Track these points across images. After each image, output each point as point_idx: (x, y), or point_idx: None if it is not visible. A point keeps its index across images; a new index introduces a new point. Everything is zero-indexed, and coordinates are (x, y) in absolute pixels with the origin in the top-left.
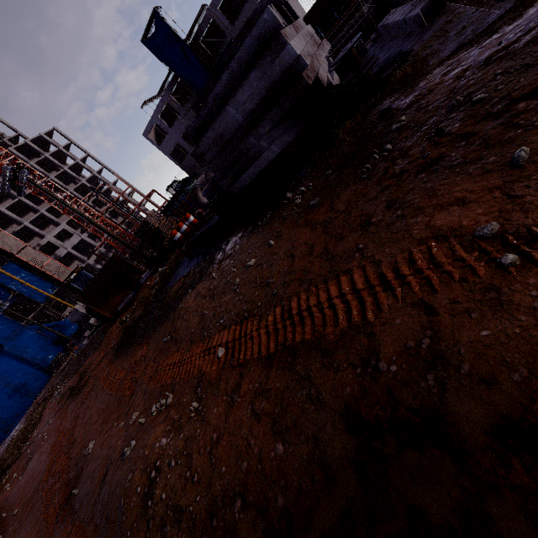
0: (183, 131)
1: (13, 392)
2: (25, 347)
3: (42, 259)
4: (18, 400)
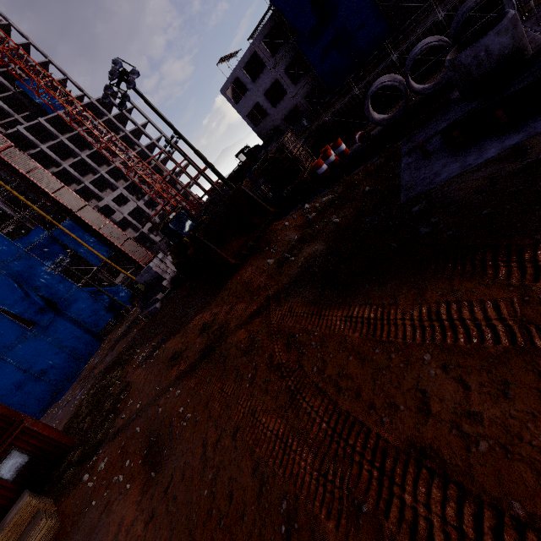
0: (267, 87)
1: (64, 355)
2: (78, 309)
3: (100, 220)
4: (68, 363)
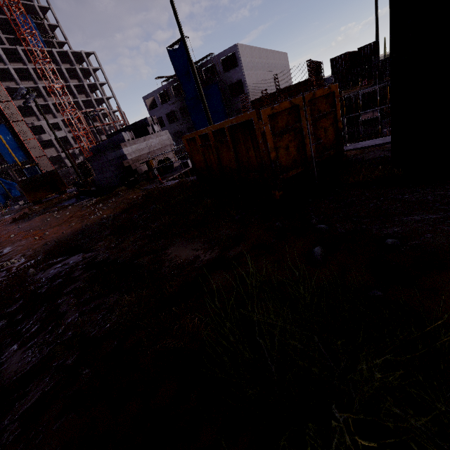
0: (168, 111)
1: None
2: None
3: (28, 135)
4: None
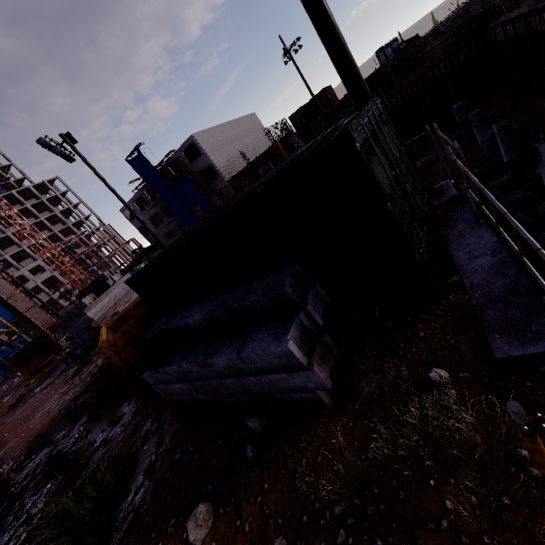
0: (151, 216)
1: None
2: None
3: (10, 291)
4: None
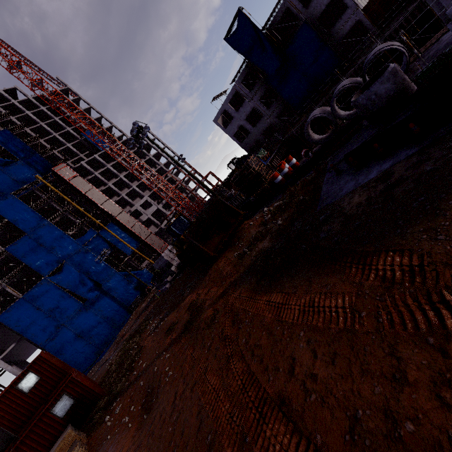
0: (247, 113)
1: (105, 324)
2: (115, 288)
3: (132, 221)
4: (108, 330)
